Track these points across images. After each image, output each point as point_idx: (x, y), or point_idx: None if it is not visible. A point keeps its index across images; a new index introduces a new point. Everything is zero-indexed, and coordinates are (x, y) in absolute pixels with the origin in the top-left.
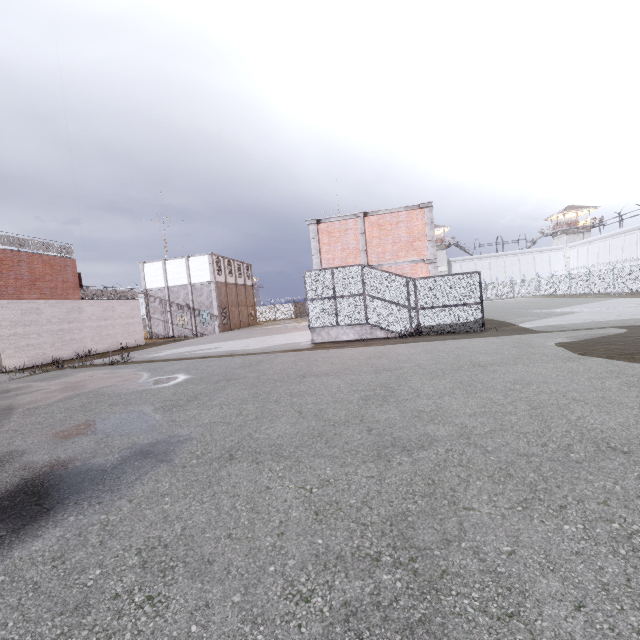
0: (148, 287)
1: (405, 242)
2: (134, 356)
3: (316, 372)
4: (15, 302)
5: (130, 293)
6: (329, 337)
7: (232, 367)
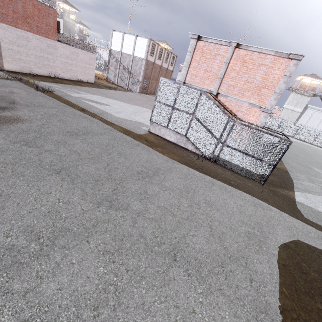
0: (112, 48)
1: (256, 85)
2: (64, 89)
3: (77, 170)
4: (12, 28)
5: (91, 48)
6: (159, 132)
7: (64, 129)
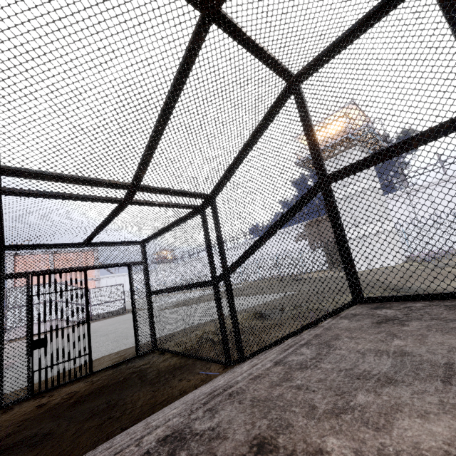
0: None
1: None
2: None
3: None
4: None
5: None
6: (24, 333)
7: None
